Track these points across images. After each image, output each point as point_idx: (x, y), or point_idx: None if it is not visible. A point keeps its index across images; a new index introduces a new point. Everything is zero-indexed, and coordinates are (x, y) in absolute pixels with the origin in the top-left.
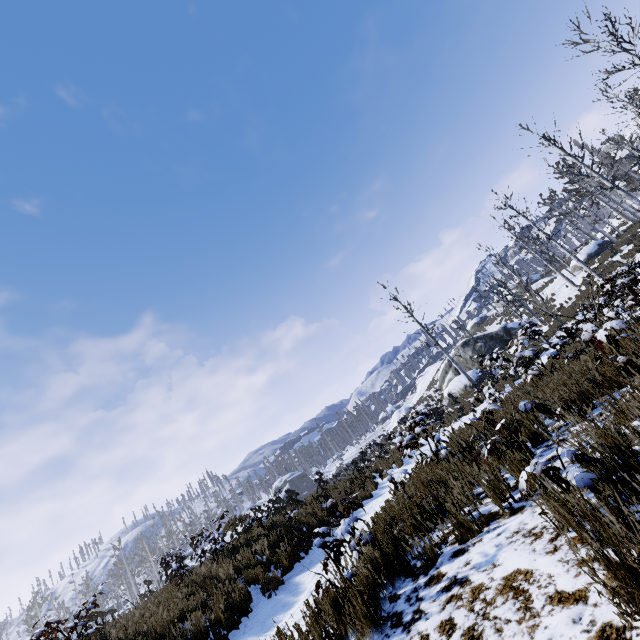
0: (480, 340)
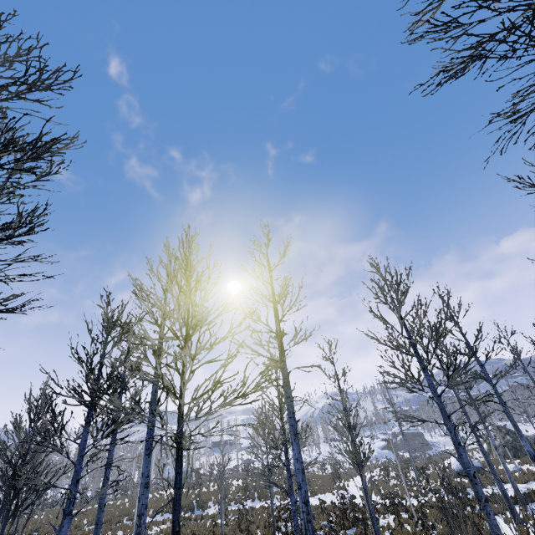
0: (511, 434)
